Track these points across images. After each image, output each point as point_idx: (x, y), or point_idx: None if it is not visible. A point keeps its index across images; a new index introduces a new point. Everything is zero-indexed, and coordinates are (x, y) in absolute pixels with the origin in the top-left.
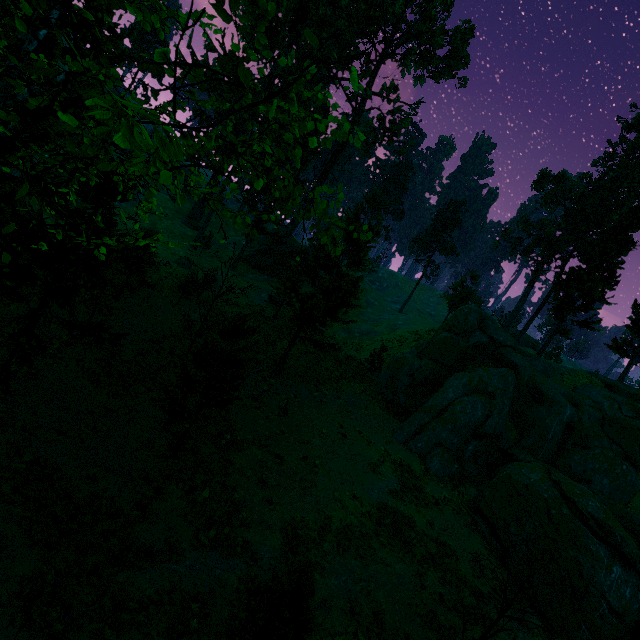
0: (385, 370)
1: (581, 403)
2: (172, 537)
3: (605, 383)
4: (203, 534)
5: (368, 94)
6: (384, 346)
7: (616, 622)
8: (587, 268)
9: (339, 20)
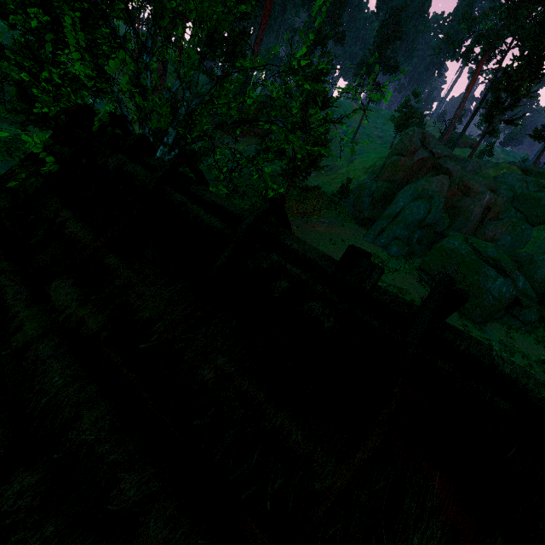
0: (351, 196)
1: (498, 189)
2: None
3: (521, 169)
4: None
5: None
6: (349, 178)
7: (495, 303)
8: (517, 67)
9: None
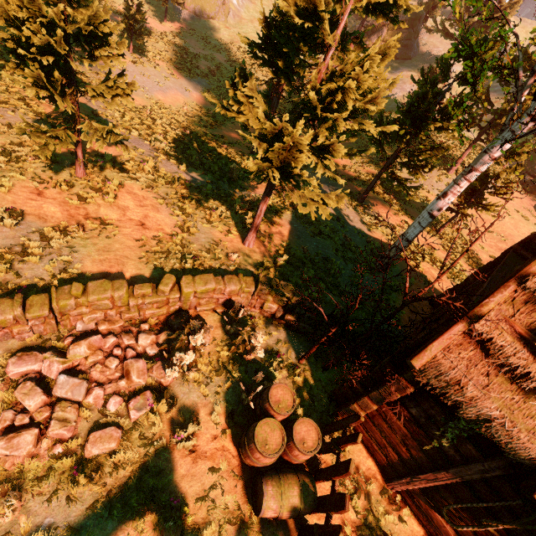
0: None
1: None
2: None
3: None
4: None
5: None
6: None
7: None
8: None
9: None
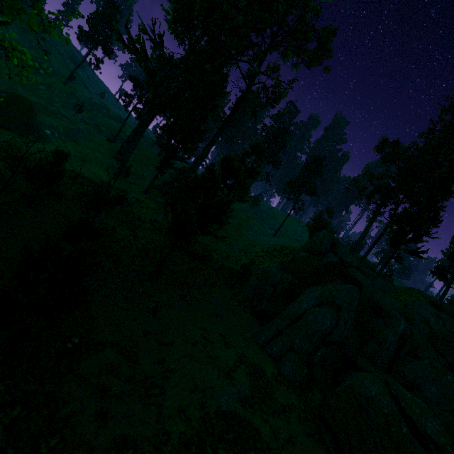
0: (254, 280)
1: (412, 318)
2: None
3: (430, 301)
4: None
5: (257, 71)
6: (253, 260)
7: None
8: (417, 209)
9: (238, 16)
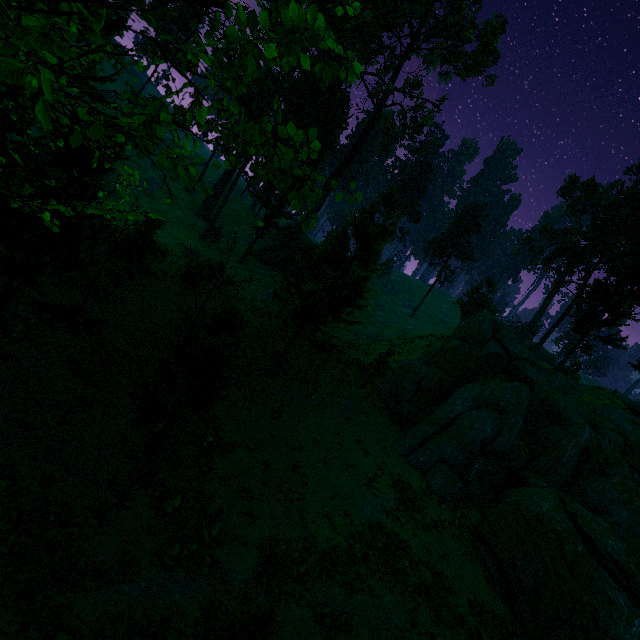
0: (390, 376)
1: (601, 425)
2: (129, 553)
3: (628, 405)
4: (166, 550)
5: (390, 89)
6: (390, 351)
7: None
8: (615, 280)
9: (364, 11)
